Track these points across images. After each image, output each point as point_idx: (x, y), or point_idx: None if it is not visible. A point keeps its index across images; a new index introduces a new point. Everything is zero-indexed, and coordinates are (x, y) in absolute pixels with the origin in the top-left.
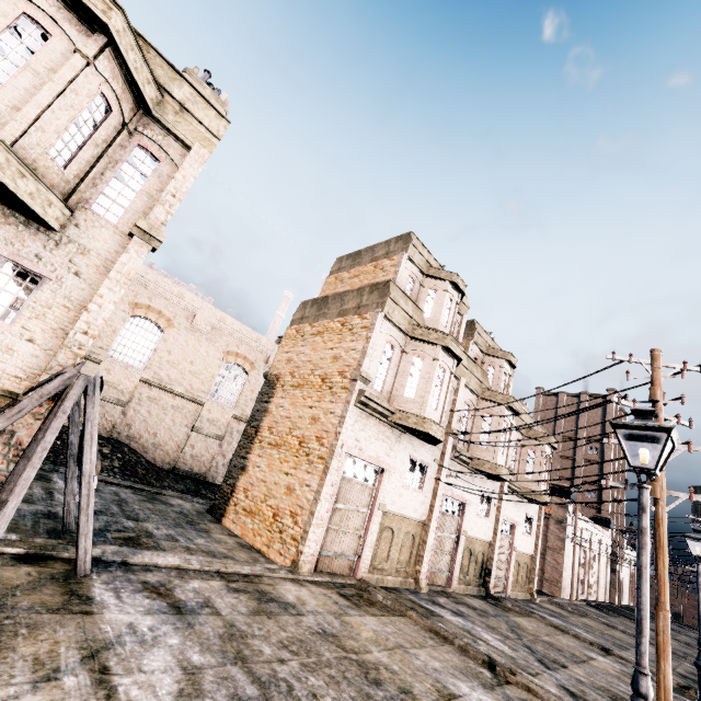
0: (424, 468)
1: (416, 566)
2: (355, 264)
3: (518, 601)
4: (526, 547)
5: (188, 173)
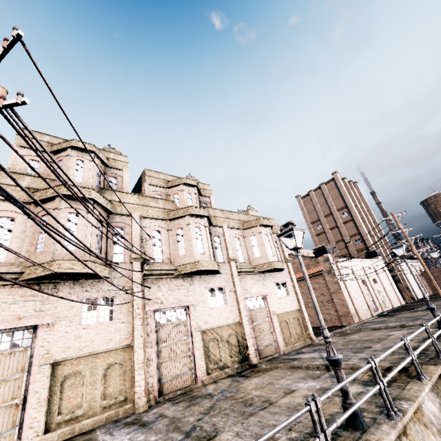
0: (113, 300)
1: (133, 389)
2: None
3: (289, 353)
4: (287, 306)
5: None
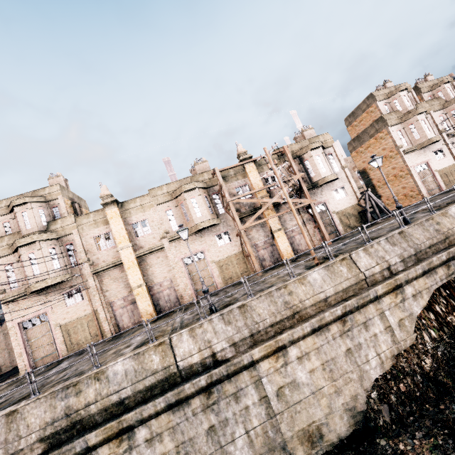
0: (440, 150)
1: None
2: (356, 117)
3: None
4: None
5: (337, 150)
